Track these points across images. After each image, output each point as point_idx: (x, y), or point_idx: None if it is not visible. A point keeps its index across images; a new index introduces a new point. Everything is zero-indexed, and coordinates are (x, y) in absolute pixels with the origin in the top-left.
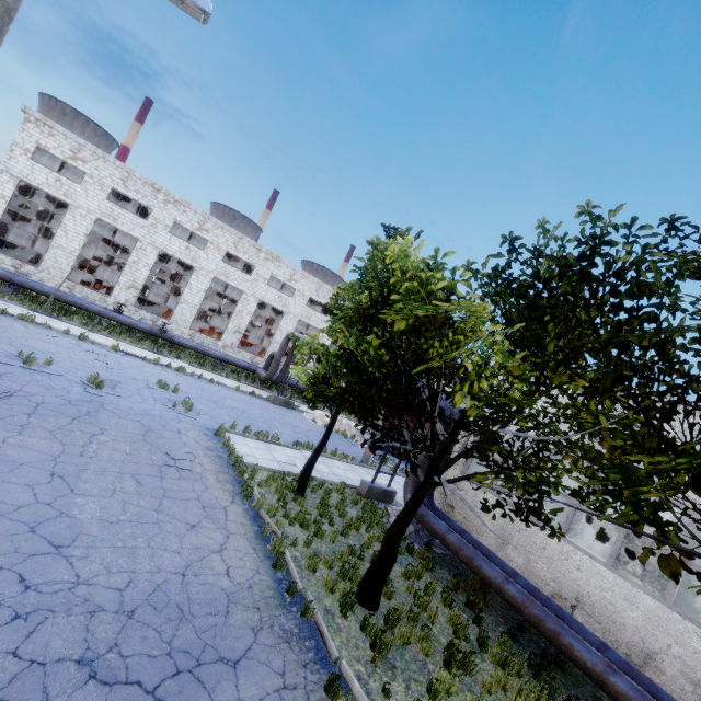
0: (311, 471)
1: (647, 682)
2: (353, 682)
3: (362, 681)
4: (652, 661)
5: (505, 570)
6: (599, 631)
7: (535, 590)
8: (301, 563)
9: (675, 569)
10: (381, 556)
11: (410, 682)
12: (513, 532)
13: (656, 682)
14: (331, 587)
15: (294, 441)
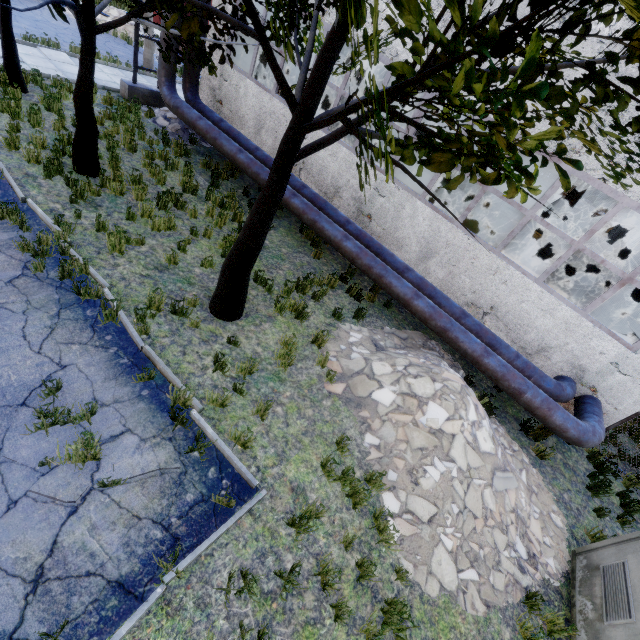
0: (16, 55)
1: (322, 202)
2: (37, 211)
3: (54, 212)
4: (338, 193)
5: (249, 148)
6: (313, 182)
7: (268, 159)
8: (2, 144)
9: (193, 30)
10: (77, 125)
11: (113, 214)
12: (266, 117)
13: (337, 206)
14: (36, 159)
15: (23, 35)
